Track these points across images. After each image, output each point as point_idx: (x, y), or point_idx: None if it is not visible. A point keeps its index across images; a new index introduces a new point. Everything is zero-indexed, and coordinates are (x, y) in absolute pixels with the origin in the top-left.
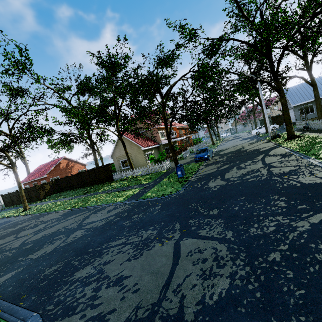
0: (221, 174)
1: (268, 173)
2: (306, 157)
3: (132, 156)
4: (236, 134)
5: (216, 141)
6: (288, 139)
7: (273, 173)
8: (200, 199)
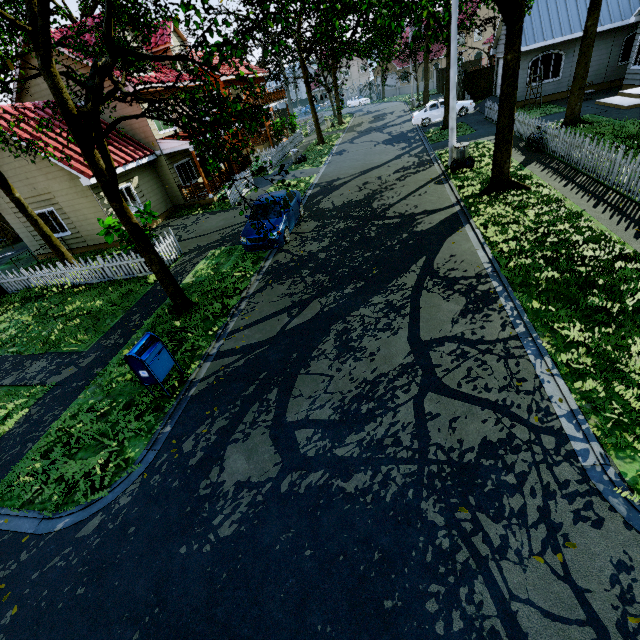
0: (284, 372)
1: (416, 445)
2: (532, 344)
3: (59, 202)
4: (380, 105)
5: (332, 128)
6: (490, 191)
7: (429, 453)
8: (148, 633)
